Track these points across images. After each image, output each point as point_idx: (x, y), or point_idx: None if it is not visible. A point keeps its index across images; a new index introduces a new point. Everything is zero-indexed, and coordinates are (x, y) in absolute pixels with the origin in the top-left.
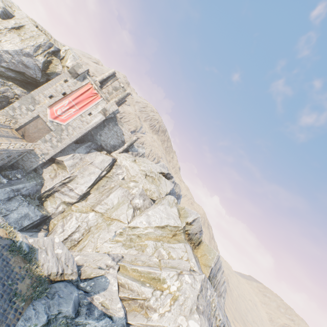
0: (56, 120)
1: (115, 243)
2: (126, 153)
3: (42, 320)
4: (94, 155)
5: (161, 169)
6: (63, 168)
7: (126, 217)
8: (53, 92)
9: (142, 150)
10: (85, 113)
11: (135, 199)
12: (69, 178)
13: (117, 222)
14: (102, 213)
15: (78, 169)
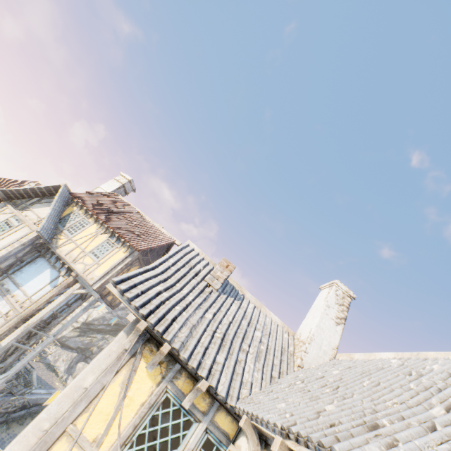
0: None
1: None
2: None
3: None
4: None
5: None
6: None
7: None
8: None
9: None
10: None
11: None
12: None
13: None
14: None
15: None
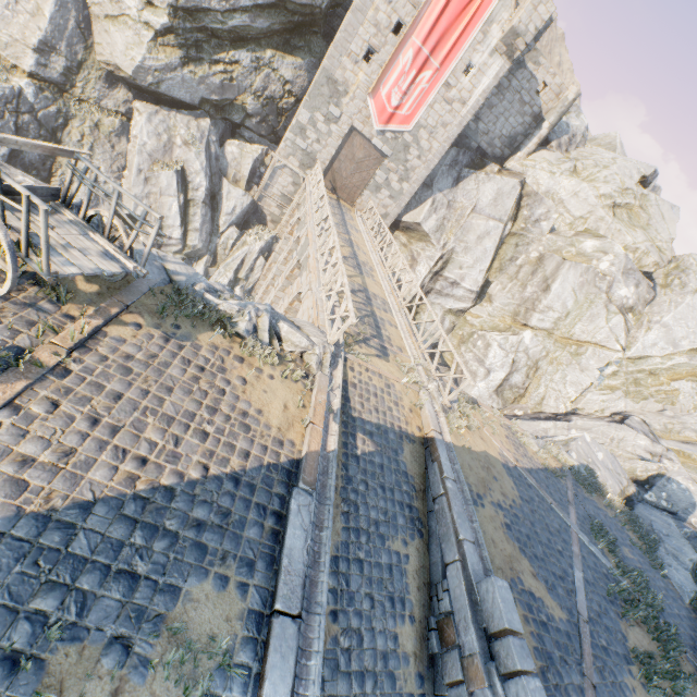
0: (390, 126)
1: (608, 393)
2: (543, 149)
3: (691, 580)
4: (473, 185)
5: (638, 168)
6: (421, 240)
7: (612, 336)
8: (371, 35)
9: (579, 120)
10: (455, 72)
11: (616, 287)
12: (441, 260)
13: (592, 348)
14: (548, 331)
15: (453, 234)
